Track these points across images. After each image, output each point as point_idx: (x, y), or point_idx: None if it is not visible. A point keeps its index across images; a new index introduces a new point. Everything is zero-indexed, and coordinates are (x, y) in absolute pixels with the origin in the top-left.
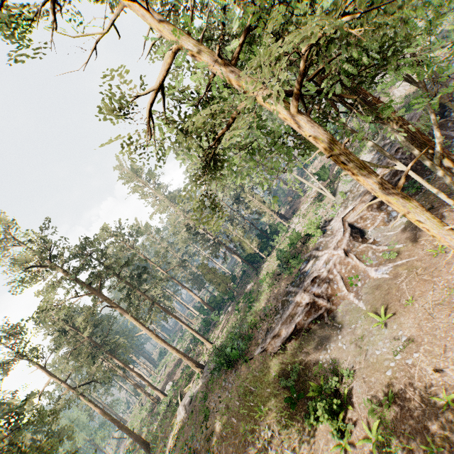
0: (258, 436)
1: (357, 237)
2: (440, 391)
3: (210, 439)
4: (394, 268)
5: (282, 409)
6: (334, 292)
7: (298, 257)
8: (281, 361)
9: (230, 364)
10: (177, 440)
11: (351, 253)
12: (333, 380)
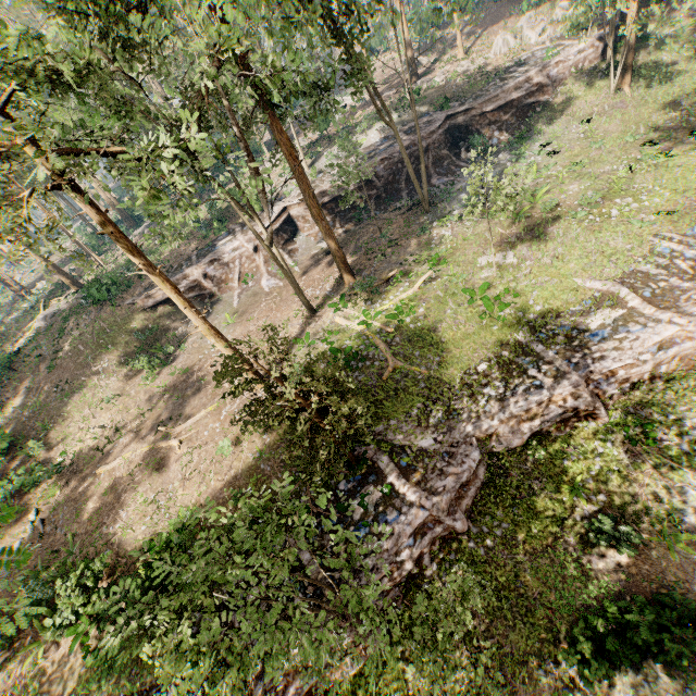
0: (97, 364)
1: (282, 238)
2: (207, 376)
3: (57, 353)
4: (275, 286)
5: (128, 353)
6: (227, 281)
7: (224, 224)
8: (148, 318)
9: (101, 301)
10: (31, 343)
11: (262, 253)
12: (169, 348)
